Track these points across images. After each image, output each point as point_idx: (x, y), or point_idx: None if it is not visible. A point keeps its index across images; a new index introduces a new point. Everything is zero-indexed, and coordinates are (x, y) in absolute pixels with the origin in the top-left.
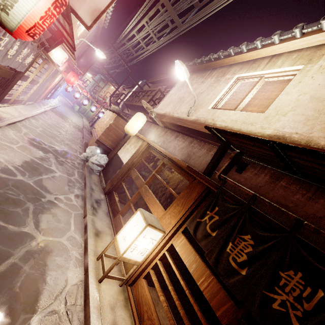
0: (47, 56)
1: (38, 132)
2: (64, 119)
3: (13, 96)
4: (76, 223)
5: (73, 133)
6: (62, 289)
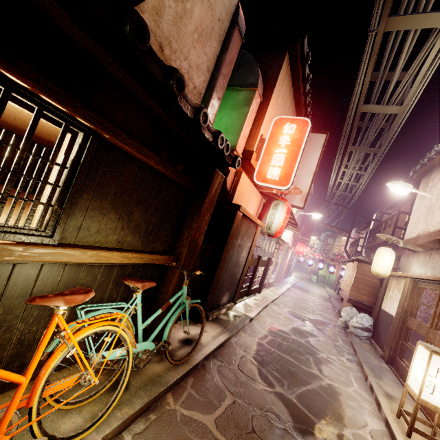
0: (281, 240)
1: (291, 305)
2: (306, 292)
3: (267, 280)
4: (358, 382)
5: (320, 304)
6: (363, 425)
